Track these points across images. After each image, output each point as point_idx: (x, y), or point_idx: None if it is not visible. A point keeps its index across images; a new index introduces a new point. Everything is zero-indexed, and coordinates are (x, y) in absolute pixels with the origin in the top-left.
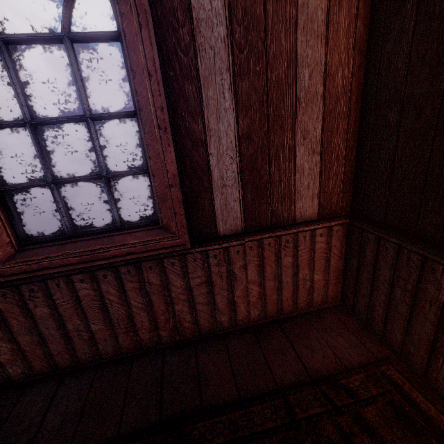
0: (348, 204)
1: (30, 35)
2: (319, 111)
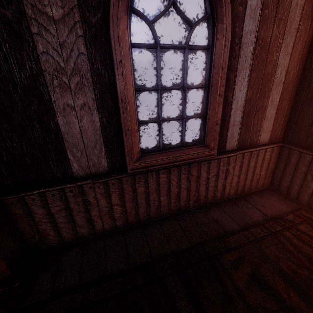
0: (281, 136)
1: (173, 45)
2: (280, 89)
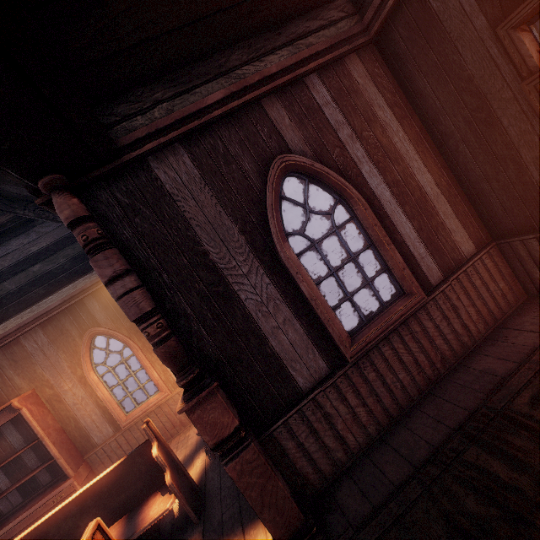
0: (487, 235)
1: (325, 235)
2: (443, 200)
